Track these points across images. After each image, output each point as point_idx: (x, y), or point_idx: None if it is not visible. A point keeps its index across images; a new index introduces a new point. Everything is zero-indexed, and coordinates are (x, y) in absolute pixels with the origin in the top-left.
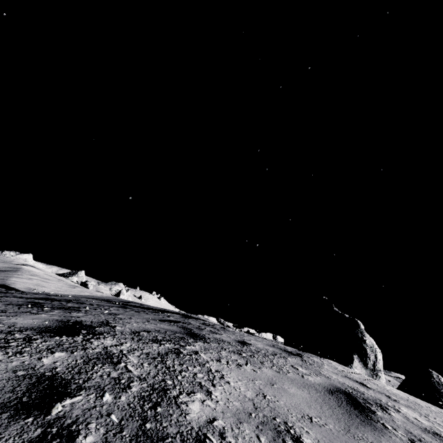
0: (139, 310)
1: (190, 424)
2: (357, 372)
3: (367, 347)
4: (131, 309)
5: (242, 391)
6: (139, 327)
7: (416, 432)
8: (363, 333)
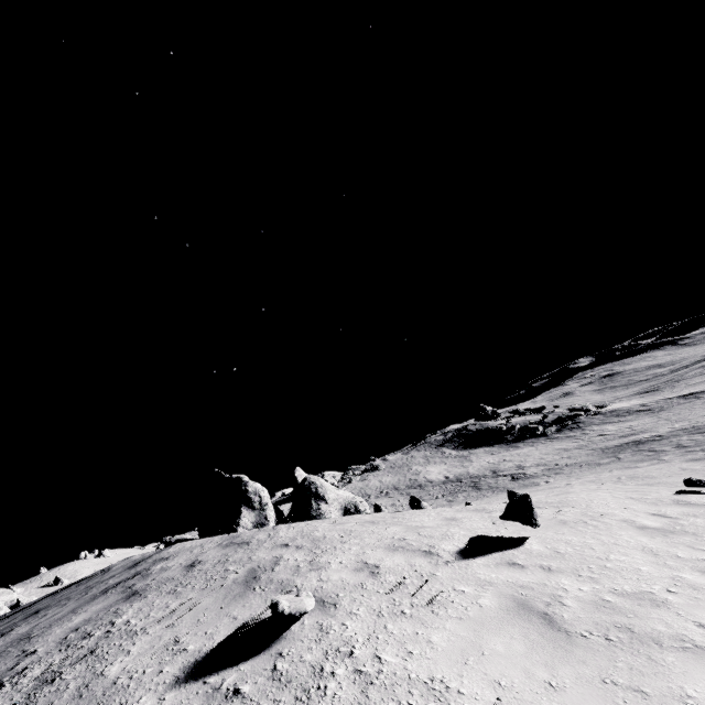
0: None
1: None
2: (246, 519)
3: (251, 494)
4: None
5: (23, 632)
6: None
7: (131, 582)
8: (247, 485)
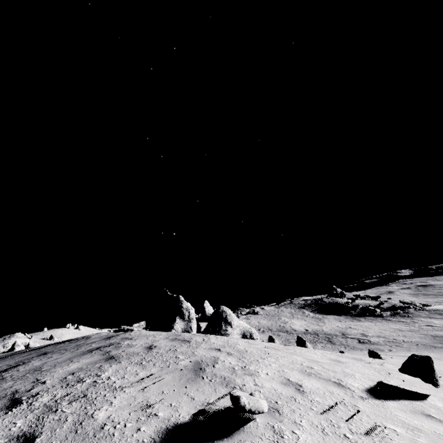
0: (17, 355)
1: (3, 377)
2: (178, 325)
3: (184, 309)
4: (10, 357)
5: (37, 365)
6: (3, 364)
7: (107, 349)
8: (182, 303)
